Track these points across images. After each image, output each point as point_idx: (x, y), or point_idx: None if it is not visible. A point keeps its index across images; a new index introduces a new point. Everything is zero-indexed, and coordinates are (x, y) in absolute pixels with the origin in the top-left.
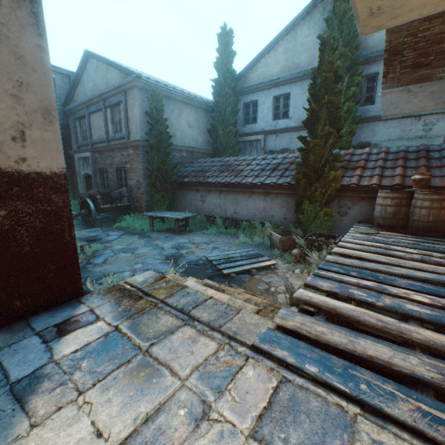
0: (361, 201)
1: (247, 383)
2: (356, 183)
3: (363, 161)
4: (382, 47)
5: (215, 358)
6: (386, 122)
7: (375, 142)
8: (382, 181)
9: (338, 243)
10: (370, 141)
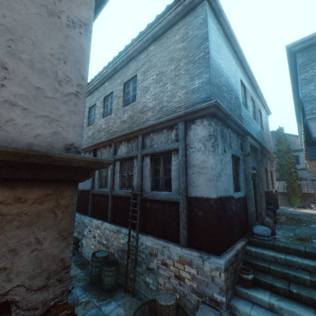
0: (309, 197)
1: (315, 210)
2: (307, 192)
3: (305, 185)
4: (297, 148)
5: (309, 210)
6: (306, 171)
7: (303, 177)
8: (315, 191)
9: (311, 205)
10: (302, 176)
